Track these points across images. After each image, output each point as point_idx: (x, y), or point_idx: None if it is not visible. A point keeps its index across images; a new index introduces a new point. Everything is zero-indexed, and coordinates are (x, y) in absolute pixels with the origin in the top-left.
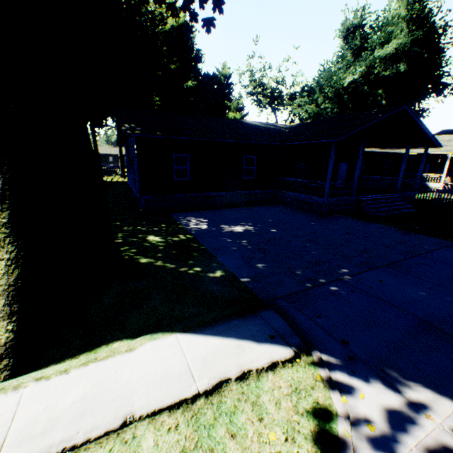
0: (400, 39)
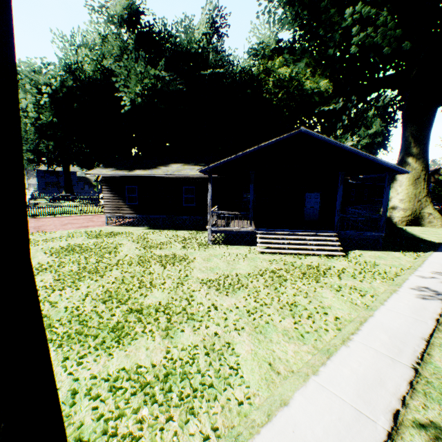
0: (379, 127)
